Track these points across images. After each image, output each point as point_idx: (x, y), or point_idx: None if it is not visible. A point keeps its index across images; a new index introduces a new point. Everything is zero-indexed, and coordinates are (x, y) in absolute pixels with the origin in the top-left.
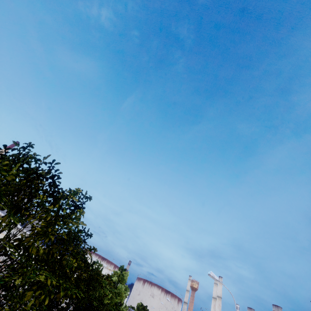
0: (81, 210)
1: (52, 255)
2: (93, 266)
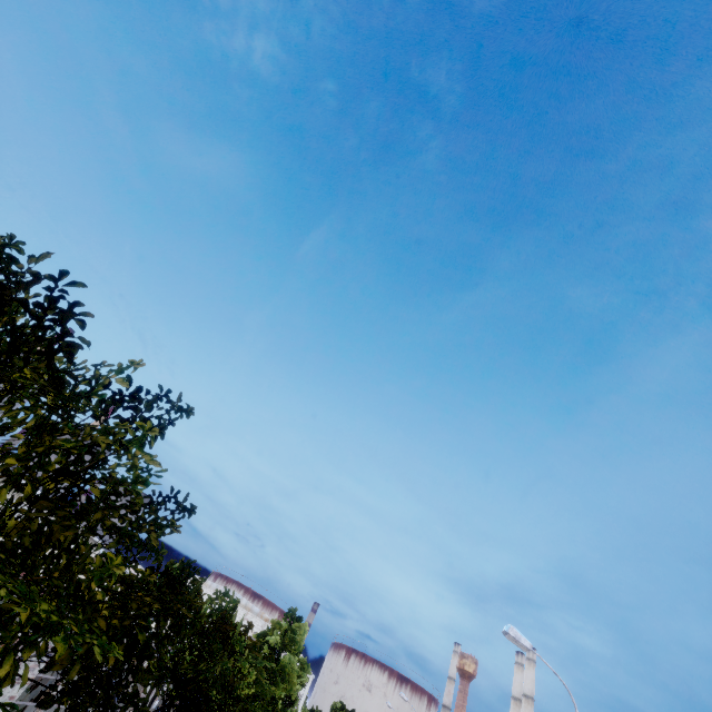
0: (149, 424)
1: (49, 537)
2: (184, 586)
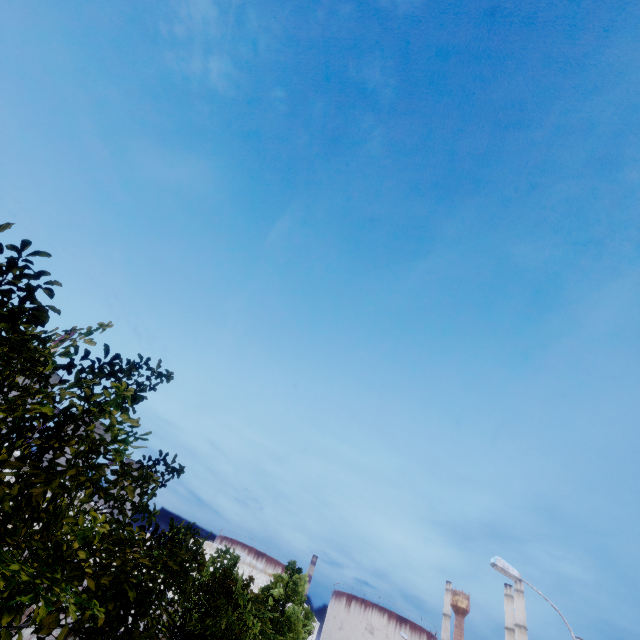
0: (124, 385)
1: (28, 500)
2: (174, 541)
